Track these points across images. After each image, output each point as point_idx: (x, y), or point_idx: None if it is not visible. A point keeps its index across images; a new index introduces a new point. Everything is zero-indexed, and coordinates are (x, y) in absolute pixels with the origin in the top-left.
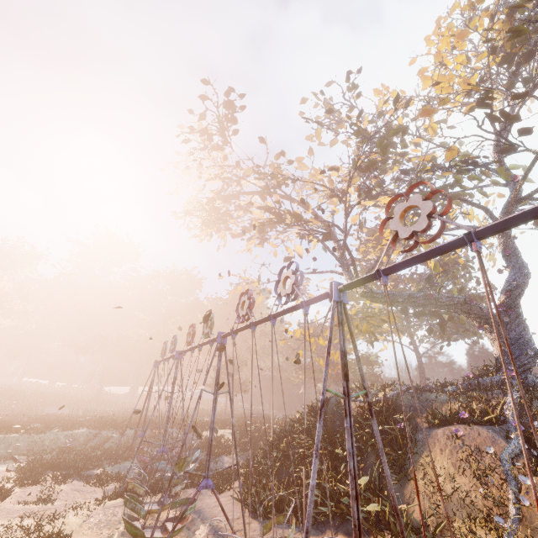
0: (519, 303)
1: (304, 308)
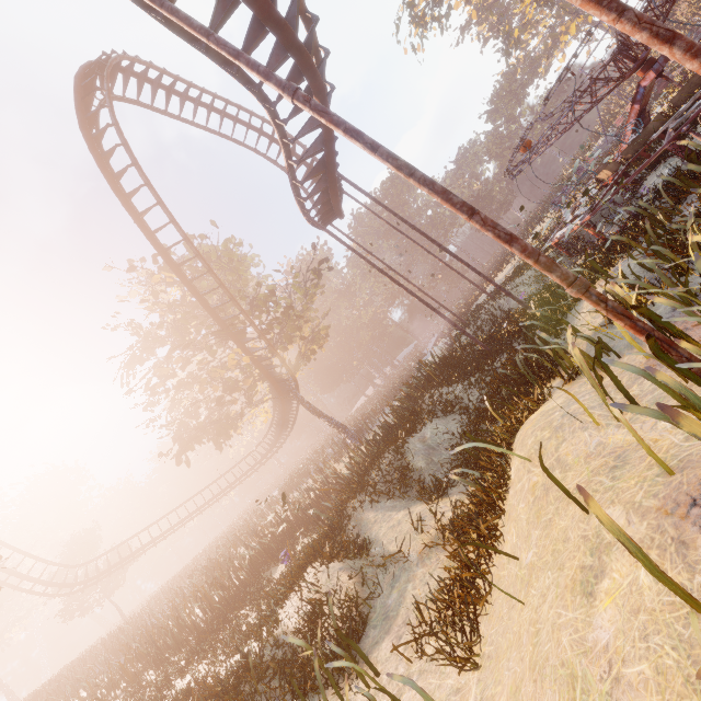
0: None
1: None
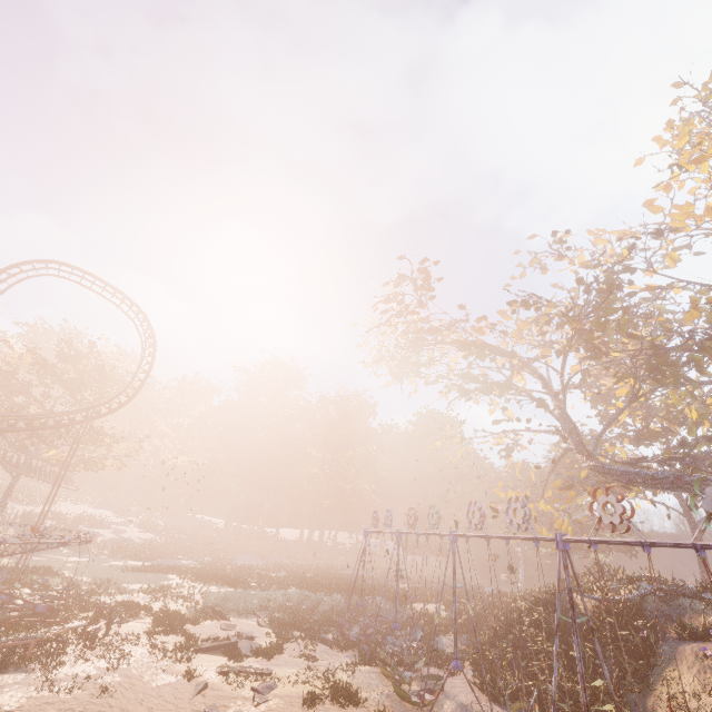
0: None
1: (535, 542)
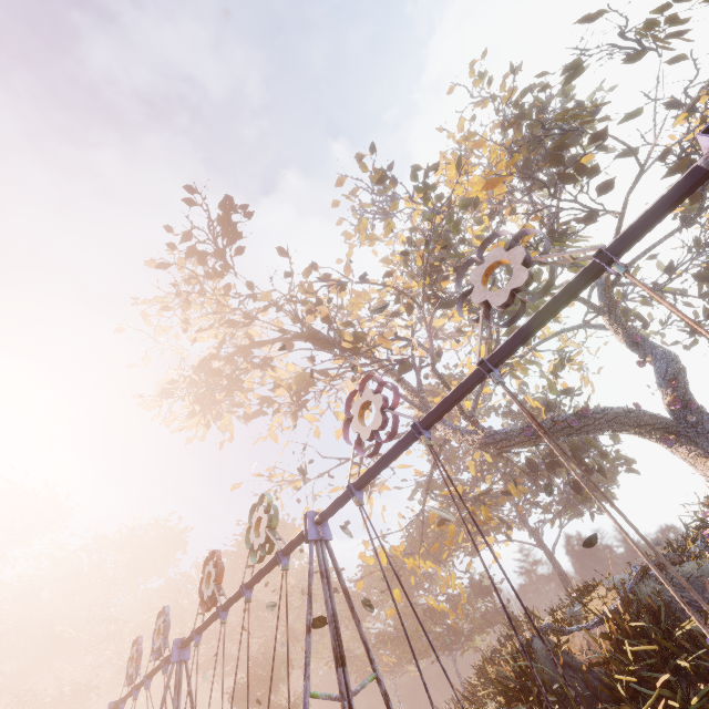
0: (691, 394)
1: (616, 260)
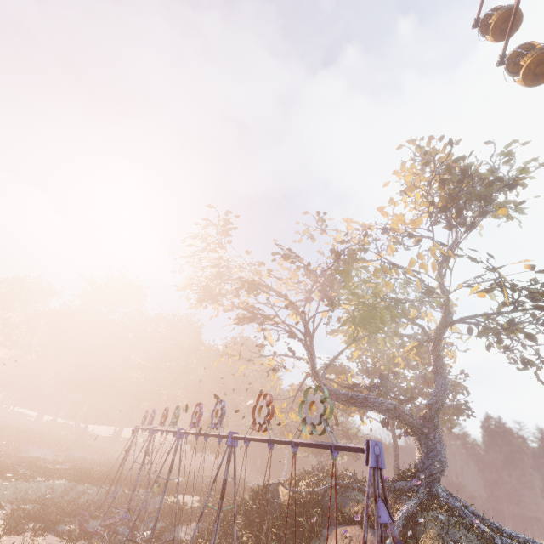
0: (438, 416)
1: (219, 439)
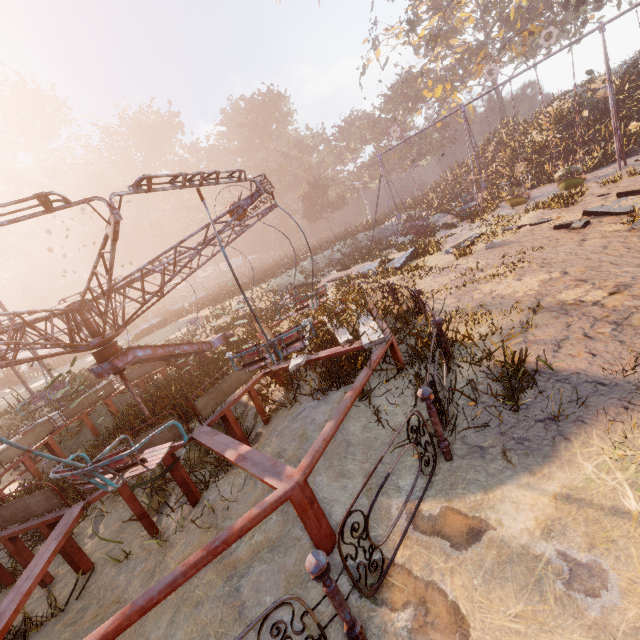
0: None
1: None
